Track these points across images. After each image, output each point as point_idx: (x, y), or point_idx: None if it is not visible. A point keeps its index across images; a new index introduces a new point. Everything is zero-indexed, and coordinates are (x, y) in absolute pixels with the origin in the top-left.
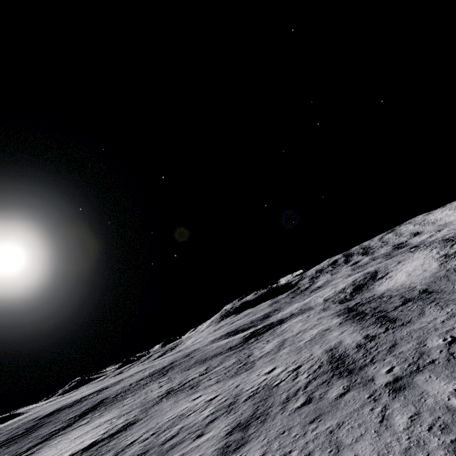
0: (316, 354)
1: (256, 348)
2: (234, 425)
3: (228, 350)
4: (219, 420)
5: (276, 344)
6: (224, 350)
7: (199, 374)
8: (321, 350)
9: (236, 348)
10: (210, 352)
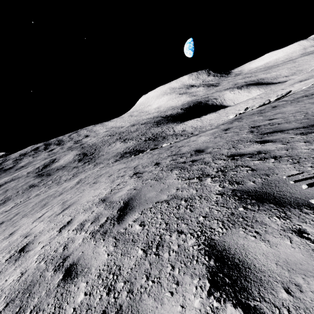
0: (25, 187)
1: None
2: None
3: None
4: None
5: (3, 192)
6: None
7: None
8: (26, 186)
9: None
10: None
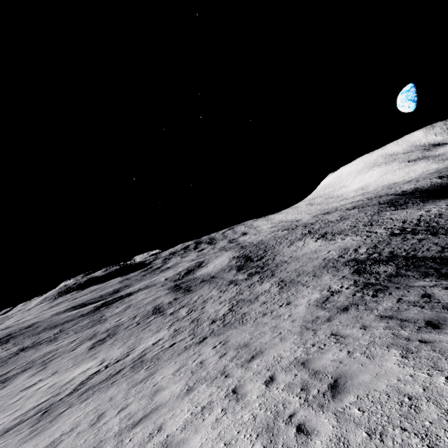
0: (148, 309)
1: (107, 312)
2: (97, 341)
3: (80, 317)
4: (85, 343)
5: (124, 308)
6: (75, 317)
7: (53, 334)
8: (151, 307)
9: (89, 315)
10: (60, 320)
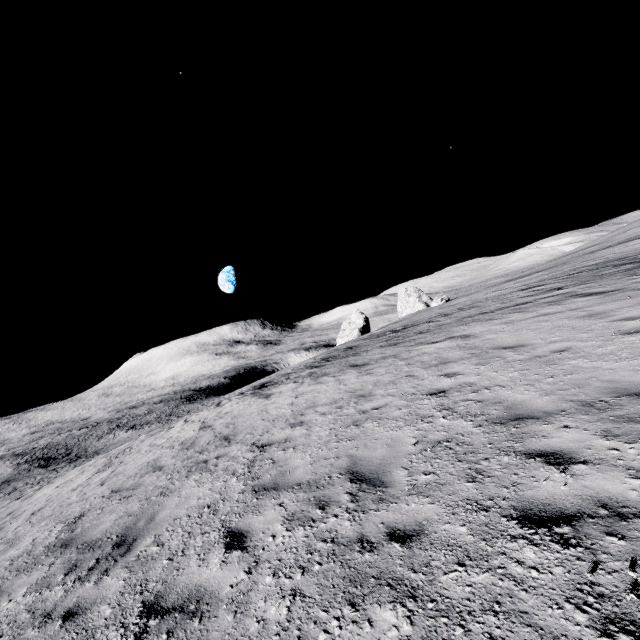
0: None
1: None
2: None
3: None
4: None
5: None
6: None
7: None
8: None
9: None
10: None
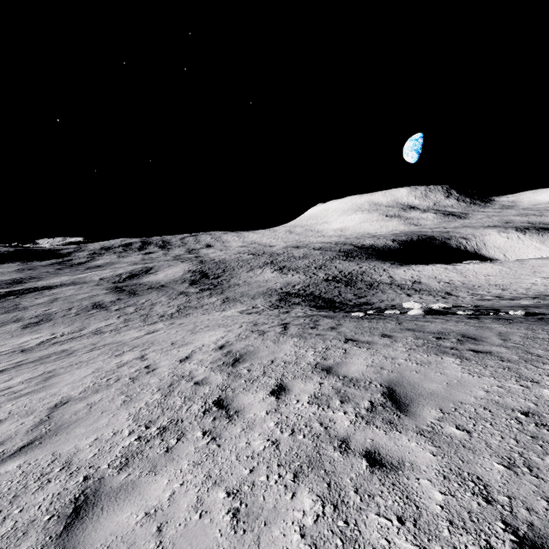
0: (85, 304)
1: (23, 301)
2: (27, 323)
3: None
4: (10, 325)
5: (48, 300)
6: None
7: None
8: (89, 303)
9: None
10: None
